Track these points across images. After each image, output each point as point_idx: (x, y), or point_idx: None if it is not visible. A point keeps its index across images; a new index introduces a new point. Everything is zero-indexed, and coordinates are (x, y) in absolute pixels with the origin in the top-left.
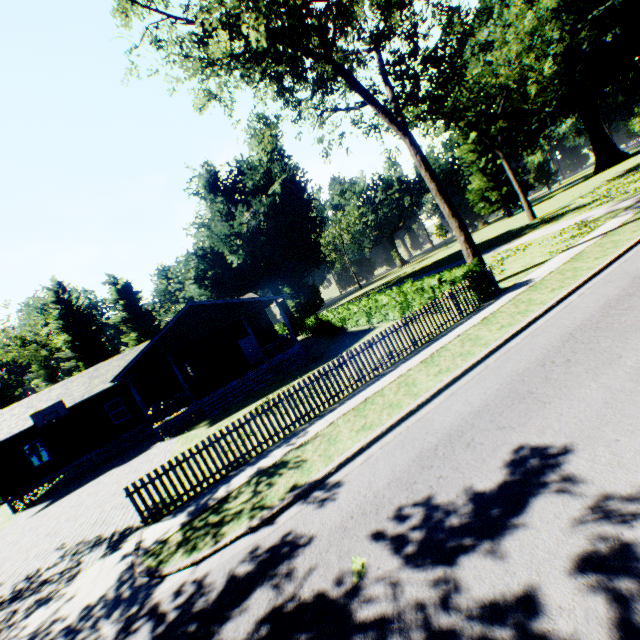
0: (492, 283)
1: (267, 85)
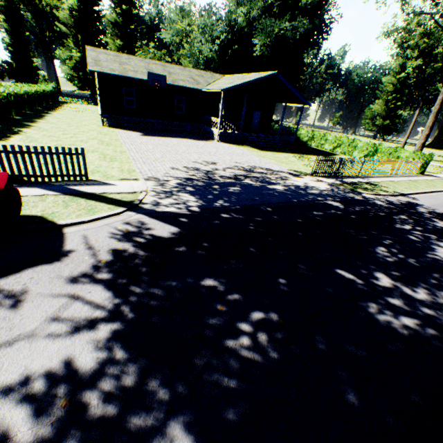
0: (425, 169)
1: None
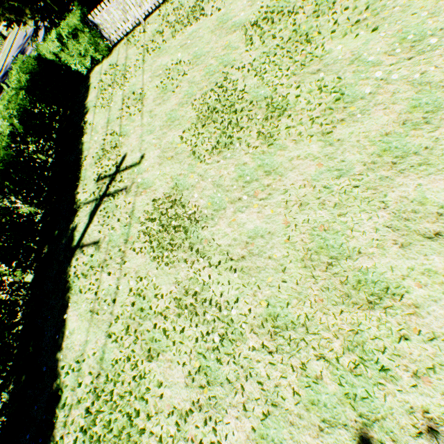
0: (2, 35)
1: None
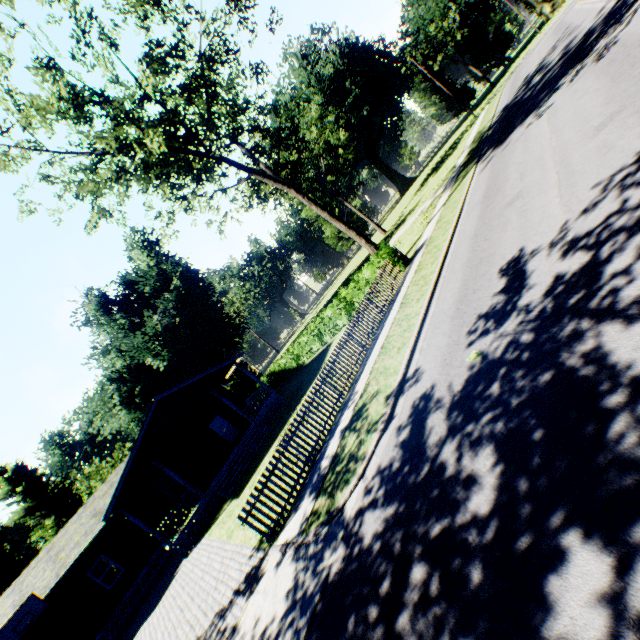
0: (402, 256)
1: (160, 187)
